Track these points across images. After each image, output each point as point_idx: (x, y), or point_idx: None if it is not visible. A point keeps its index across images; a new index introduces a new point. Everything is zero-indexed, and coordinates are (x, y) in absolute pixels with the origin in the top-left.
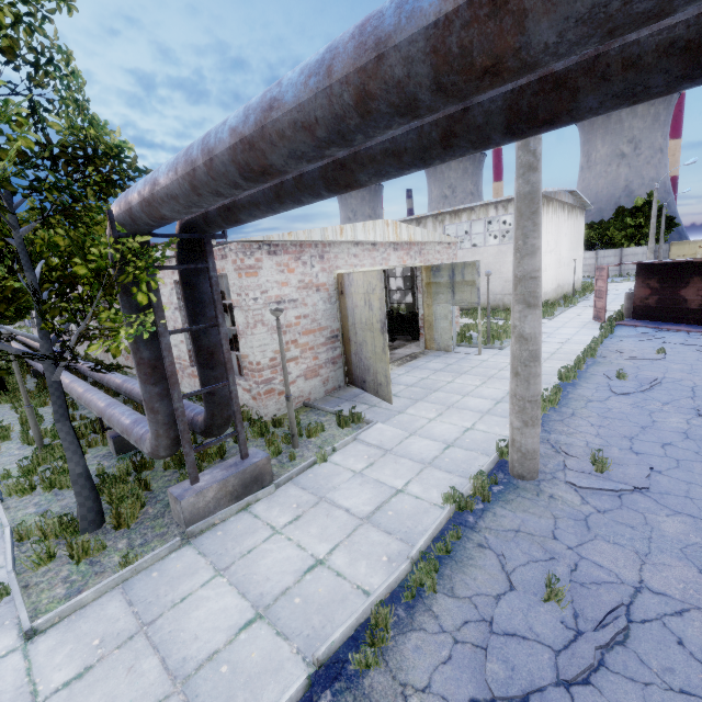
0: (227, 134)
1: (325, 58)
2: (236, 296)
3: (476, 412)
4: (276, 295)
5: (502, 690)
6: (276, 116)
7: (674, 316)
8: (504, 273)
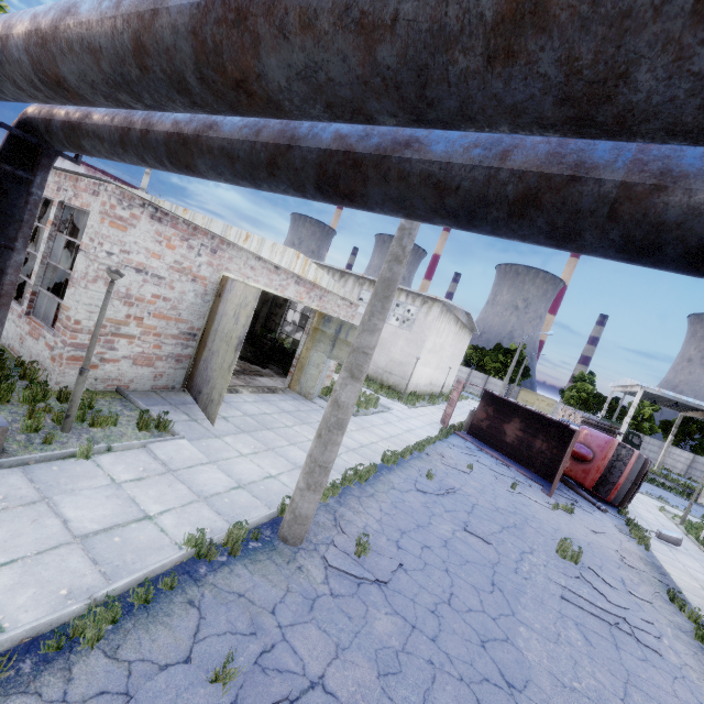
0: (29, 17)
1: None
2: (88, 240)
3: (290, 463)
4: (140, 262)
5: None
6: (69, 22)
7: (494, 443)
8: (392, 353)
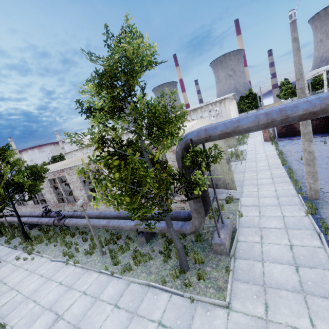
0: (301, 111)
1: None
2: (171, 162)
3: (270, 184)
4: None
5: None
6: None
7: (293, 134)
8: None
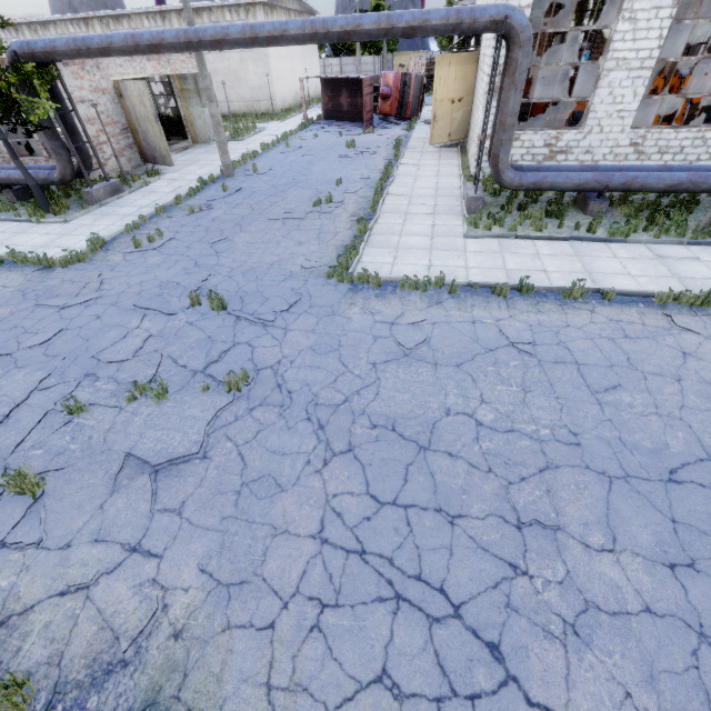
0: (96, 44)
1: (125, 40)
2: None
3: (218, 166)
4: (79, 97)
5: (209, 200)
6: (114, 47)
7: (339, 116)
8: (249, 81)
